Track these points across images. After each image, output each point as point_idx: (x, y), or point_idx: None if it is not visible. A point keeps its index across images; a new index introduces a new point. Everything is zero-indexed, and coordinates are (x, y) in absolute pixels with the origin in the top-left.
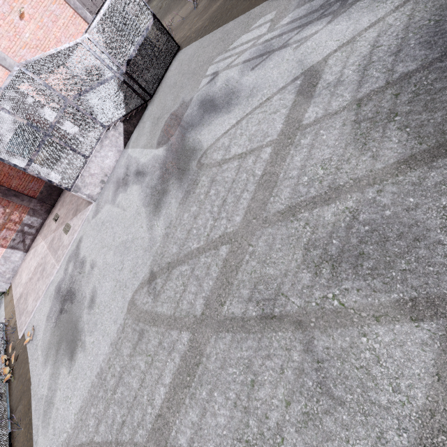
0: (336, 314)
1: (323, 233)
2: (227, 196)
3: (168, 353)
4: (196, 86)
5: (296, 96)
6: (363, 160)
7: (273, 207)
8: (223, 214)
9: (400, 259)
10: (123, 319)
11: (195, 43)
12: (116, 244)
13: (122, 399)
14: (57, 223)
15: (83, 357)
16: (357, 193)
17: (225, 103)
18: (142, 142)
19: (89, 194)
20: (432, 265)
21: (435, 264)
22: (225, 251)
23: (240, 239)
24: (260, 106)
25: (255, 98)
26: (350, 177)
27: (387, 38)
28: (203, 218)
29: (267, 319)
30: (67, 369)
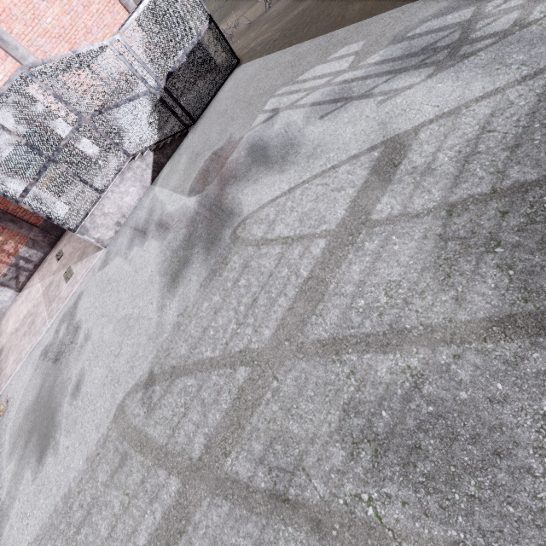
0: (369, 530)
1: (371, 395)
2: (259, 294)
3: (149, 501)
4: (249, 123)
5: (369, 174)
6: (442, 301)
7: (313, 332)
8: (249, 320)
9: (469, 476)
10: (106, 428)
11: (258, 60)
12: (119, 317)
13: (85, 545)
14: (59, 263)
15: (53, 464)
16: (427, 350)
17: (280, 158)
18: (173, 182)
19: (98, 238)
20: (514, 503)
21: (518, 504)
22: (243, 376)
23: (264, 365)
24: (322, 175)
25: (318, 161)
26: (420, 320)
27: (503, 121)
28: (225, 316)
29: (278, 500)
30: (32, 474)
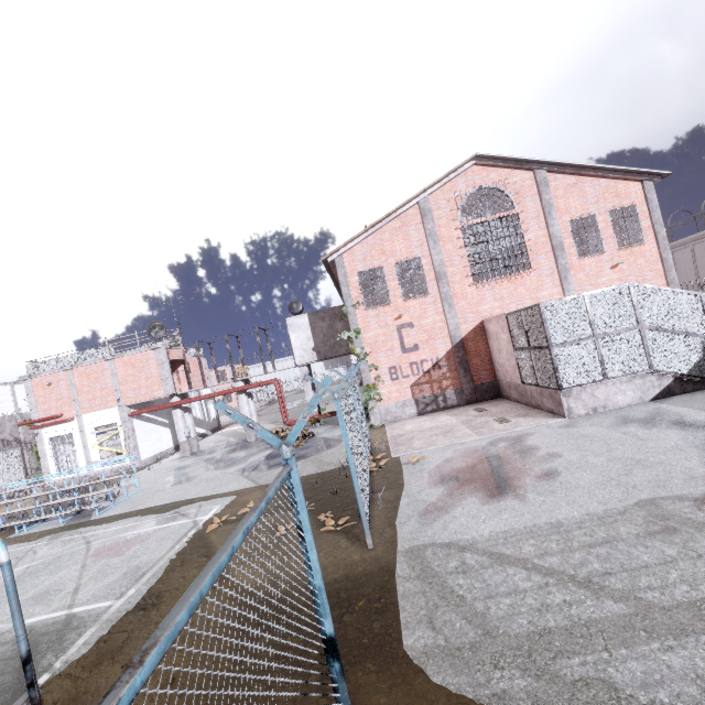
0: None
1: None
2: None
3: None
4: None
5: None
6: None
7: None
8: None
9: None
10: (622, 506)
11: None
12: (616, 456)
13: (609, 557)
14: (482, 413)
15: (518, 503)
16: None
17: None
18: (701, 406)
19: (570, 407)
20: None
21: None
22: None
23: None
24: None
25: None
26: None
27: None
28: None
29: None
30: (481, 500)
